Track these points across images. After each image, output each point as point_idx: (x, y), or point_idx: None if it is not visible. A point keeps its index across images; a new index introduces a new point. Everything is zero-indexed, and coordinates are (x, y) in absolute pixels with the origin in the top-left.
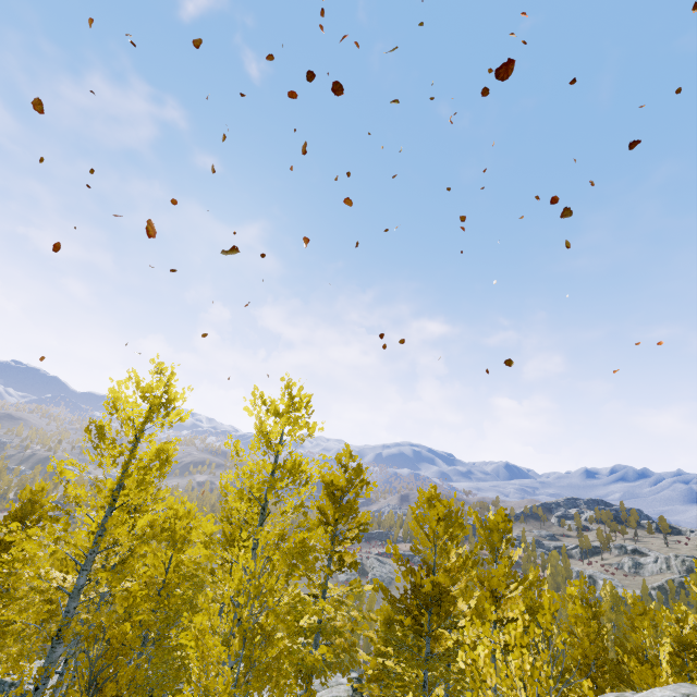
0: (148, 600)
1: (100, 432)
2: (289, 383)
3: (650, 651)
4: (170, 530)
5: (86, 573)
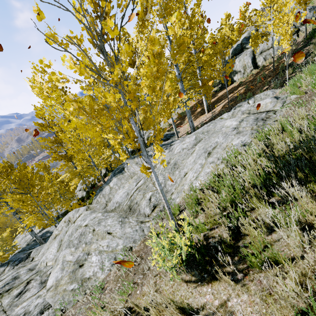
0: None
1: None
2: None
3: None
4: None
5: None
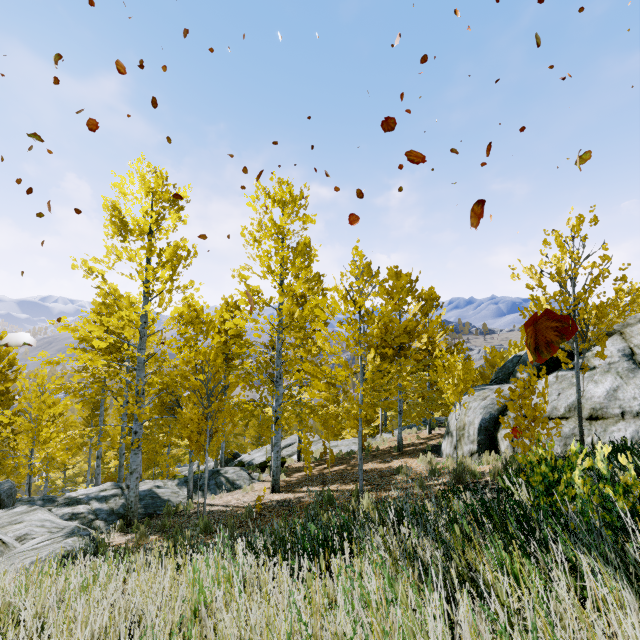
0: (193, 373)
1: (126, 224)
2: (279, 182)
3: None
4: (200, 317)
5: (144, 351)
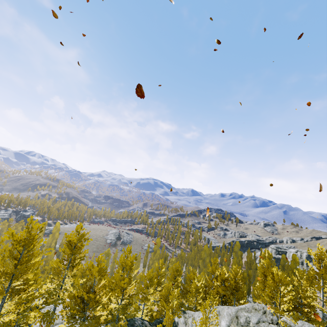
0: None
1: None
2: (31, 222)
3: (192, 286)
4: None
5: None
